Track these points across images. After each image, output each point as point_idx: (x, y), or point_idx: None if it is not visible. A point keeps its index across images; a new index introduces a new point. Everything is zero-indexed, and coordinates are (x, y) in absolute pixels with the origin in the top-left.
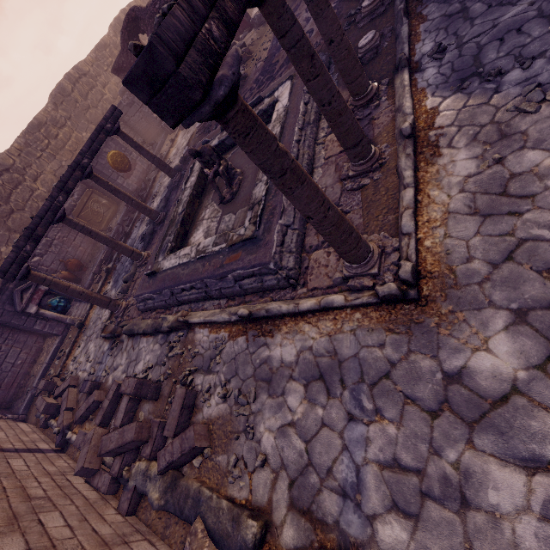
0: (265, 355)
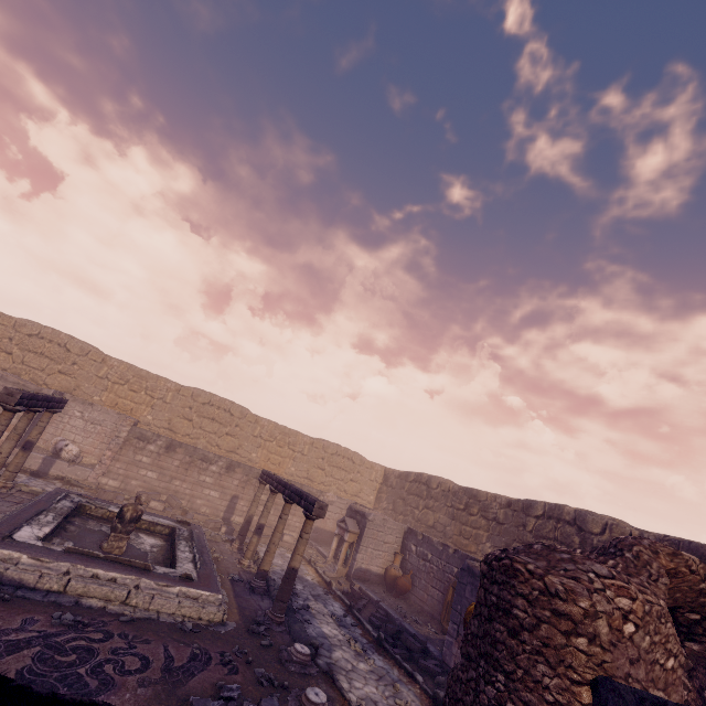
0: None
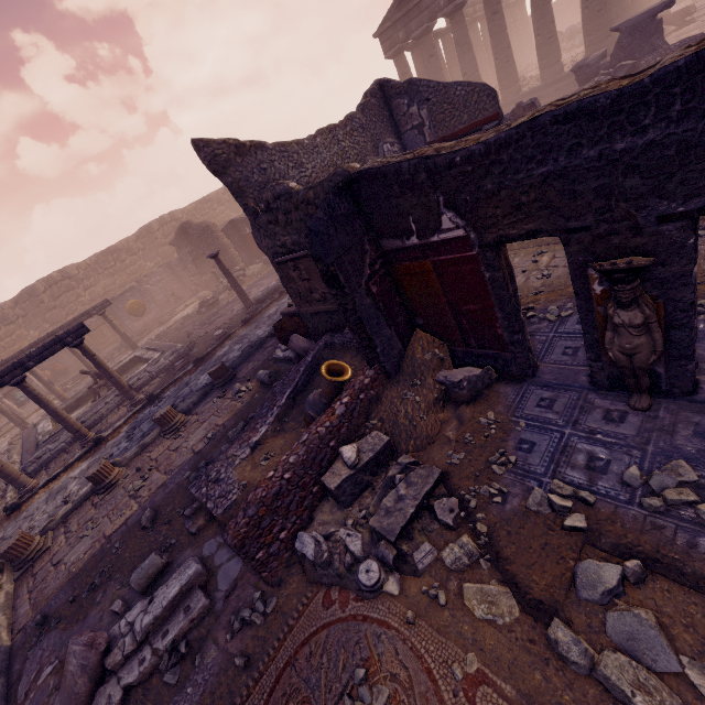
0: None
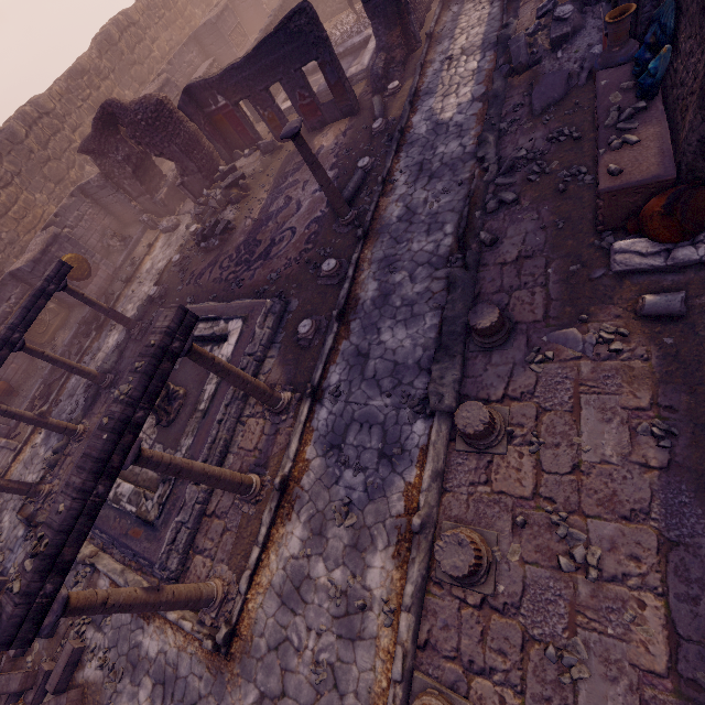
0: (140, 639)
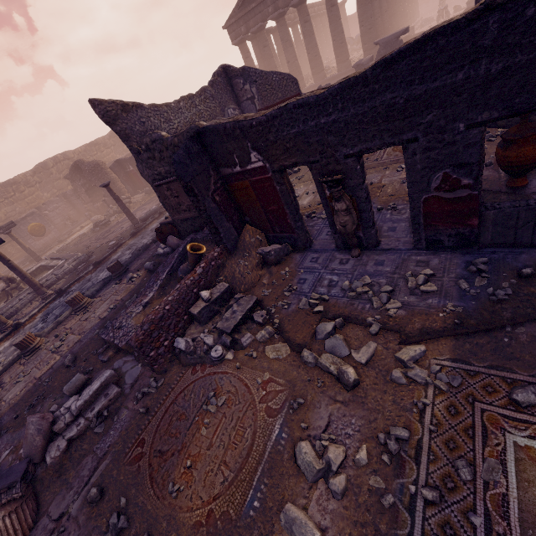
0: None
